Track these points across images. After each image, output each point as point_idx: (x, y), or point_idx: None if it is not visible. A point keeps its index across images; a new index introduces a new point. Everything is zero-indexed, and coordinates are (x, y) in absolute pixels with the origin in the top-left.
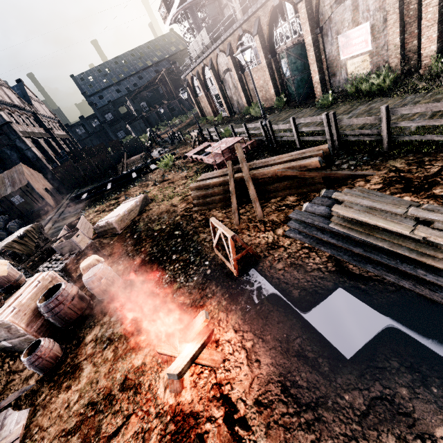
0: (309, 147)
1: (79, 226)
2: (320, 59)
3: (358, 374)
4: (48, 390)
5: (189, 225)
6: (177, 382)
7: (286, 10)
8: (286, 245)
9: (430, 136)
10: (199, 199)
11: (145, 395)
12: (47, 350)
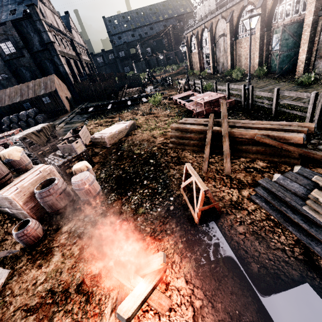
0: (283, 118)
1: (80, 133)
2: (313, 40)
3: None
4: (26, 260)
5: (163, 157)
6: None
7: None
8: (250, 210)
9: None
10: (176, 138)
11: (94, 308)
12: (32, 230)
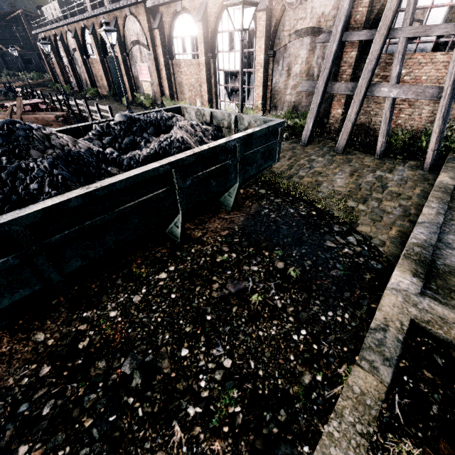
0: (85, 119)
1: None
2: (129, 73)
3: None
4: None
5: None
6: None
7: None
8: None
9: None
10: None
11: None
12: None
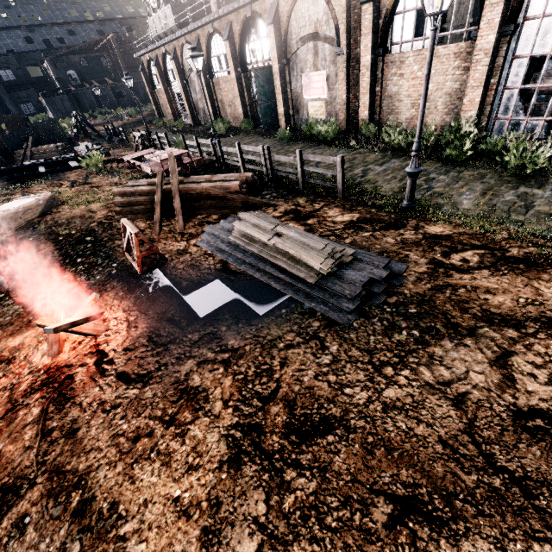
0: None
1: None
2: (286, 91)
3: (203, 324)
4: None
5: (105, 232)
6: (56, 348)
7: (259, 27)
8: (193, 252)
9: (325, 183)
10: (123, 207)
11: (20, 363)
12: None
